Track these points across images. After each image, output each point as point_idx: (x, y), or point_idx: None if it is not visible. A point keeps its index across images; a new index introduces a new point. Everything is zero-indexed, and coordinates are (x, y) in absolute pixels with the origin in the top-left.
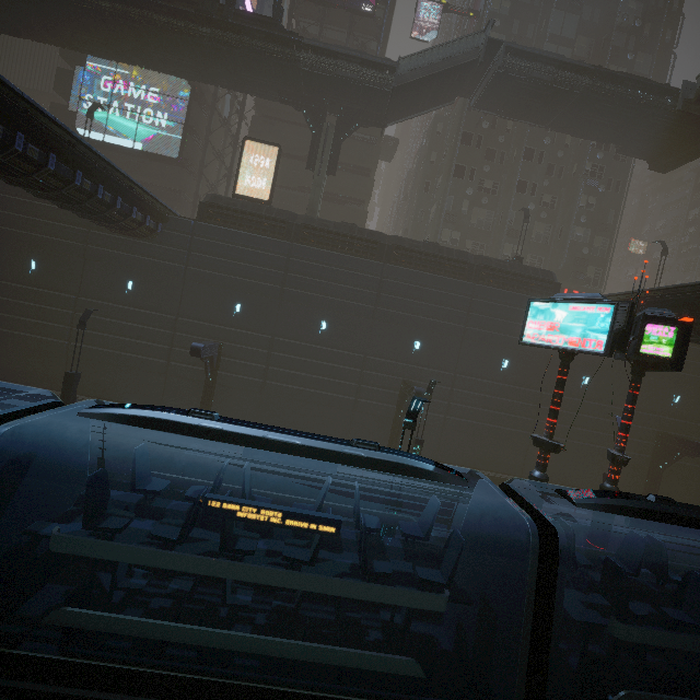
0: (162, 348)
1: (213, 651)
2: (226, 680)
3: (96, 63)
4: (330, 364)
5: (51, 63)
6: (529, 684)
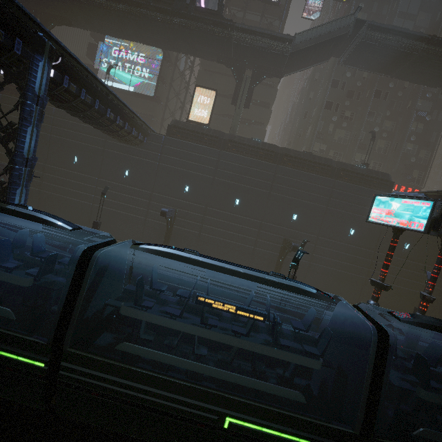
0: (143, 210)
1: (192, 375)
2: (203, 388)
3: (110, 40)
4: (240, 225)
5: (84, 40)
6: (365, 416)
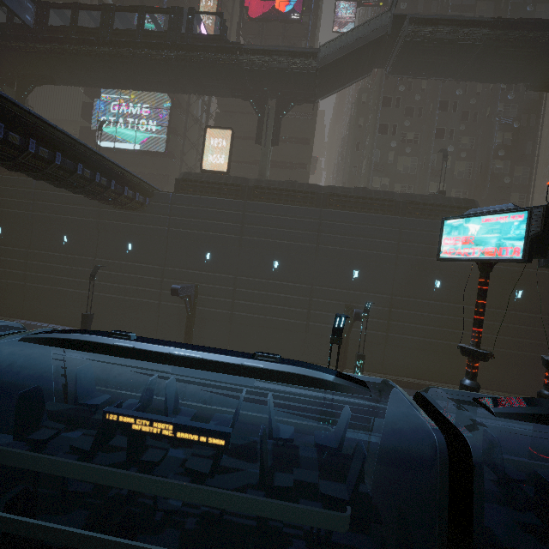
0: (154, 291)
1: None
2: None
3: (107, 95)
4: (283, 295)
5: (81, 101)
6: None
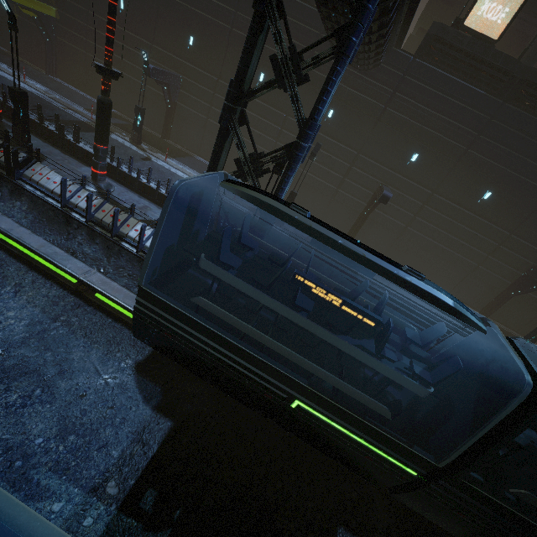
0: (337, 177)
1: None
2: None
3: None
4: (472, 231)
5: None
6: None
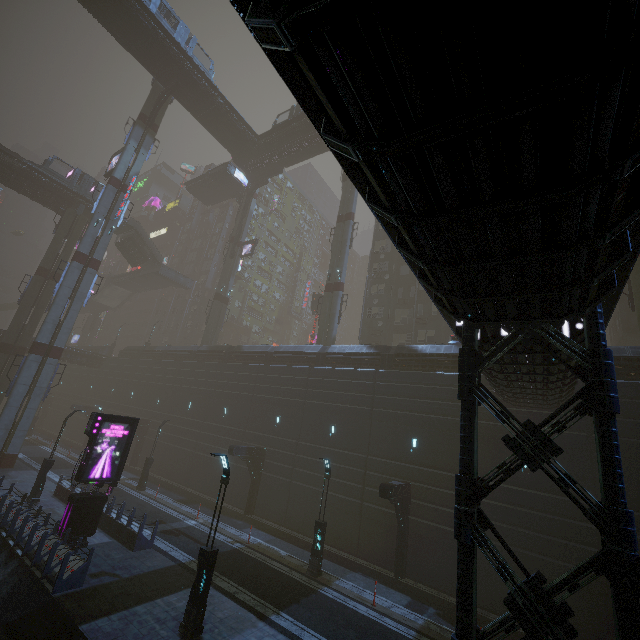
0: None
1: None
2: None
3: None
4: None
5: None
6: None
